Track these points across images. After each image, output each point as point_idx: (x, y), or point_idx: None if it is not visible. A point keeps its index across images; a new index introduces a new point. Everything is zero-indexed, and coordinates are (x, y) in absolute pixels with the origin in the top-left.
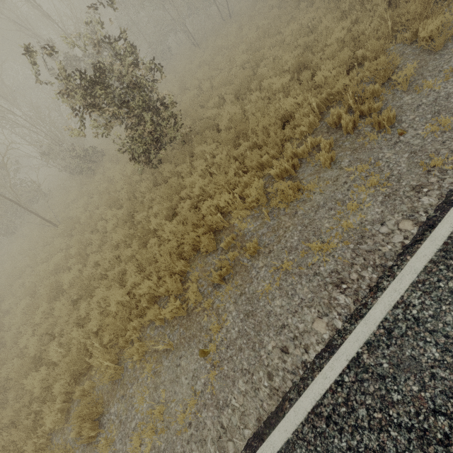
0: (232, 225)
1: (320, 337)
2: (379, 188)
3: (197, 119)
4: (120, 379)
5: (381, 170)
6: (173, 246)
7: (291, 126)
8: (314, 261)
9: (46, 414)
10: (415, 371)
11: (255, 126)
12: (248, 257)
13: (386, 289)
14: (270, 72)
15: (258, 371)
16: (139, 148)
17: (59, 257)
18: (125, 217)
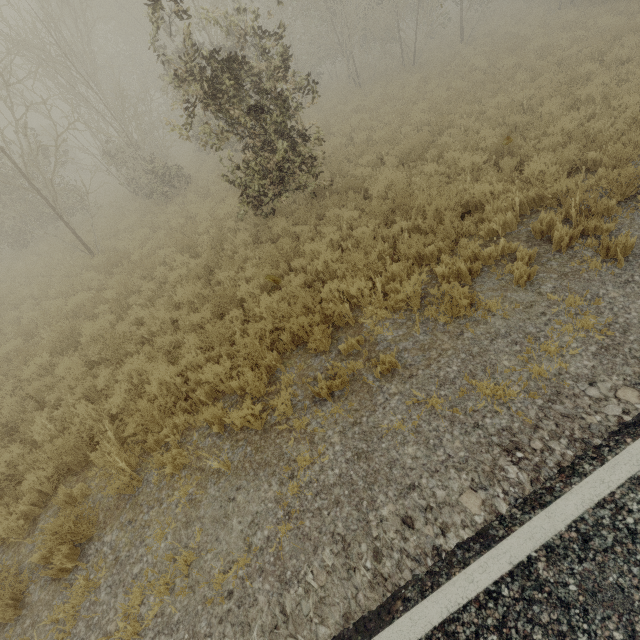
0: (360, 325)
1: (469, 519)
2: (593, 334)
3: (338, 174)
4: (133, 495)
5: (599, 311)
6: (265, 329)
7: (474, 219)
8: (478, 407)
9: (1, 514)
10: (620, 610)
11: (423, 205)
12: (377, 374)
13: (588, 476)
14: (458, 145)
15: (360, 543)
16: (255, 183)
17: (85, 296)
18: (200, 271)
